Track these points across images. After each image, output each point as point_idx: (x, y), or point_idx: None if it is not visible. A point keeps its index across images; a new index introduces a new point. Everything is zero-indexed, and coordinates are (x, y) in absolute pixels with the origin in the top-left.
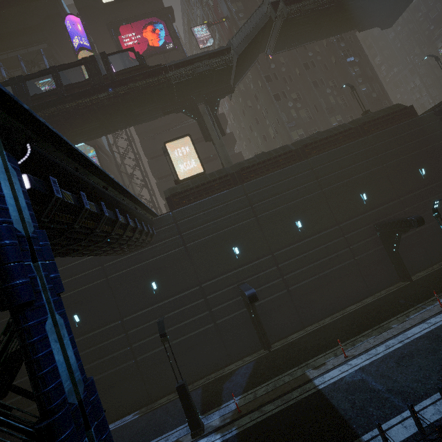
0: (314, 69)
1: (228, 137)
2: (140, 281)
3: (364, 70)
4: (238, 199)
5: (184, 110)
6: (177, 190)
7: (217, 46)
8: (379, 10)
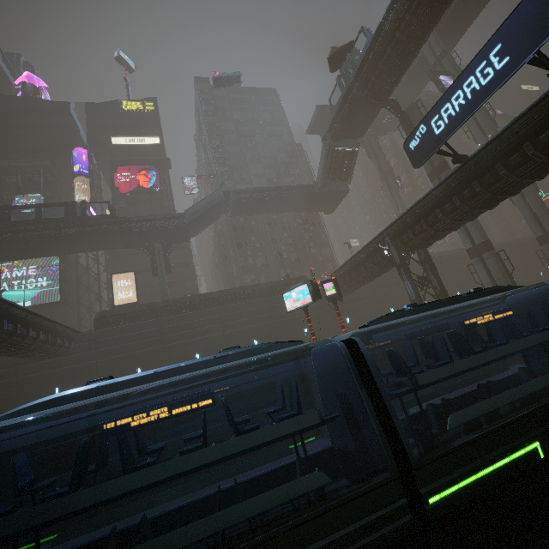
0: (276, 229)
1: (189, 269)
2: (46, 385)
3: (321, 235)
4: (153, 329)
5: (143, 248)
6: (107, 314)
7: (210, 188)
8: (317, 204)
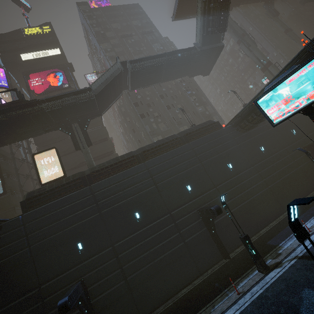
0: (167, 98)
1: (107, 143)
2: None
3: (201, 98)
4: (85, 198)
5: (61, 128)
6: (33, 194)
7: None
8: (197, 66)
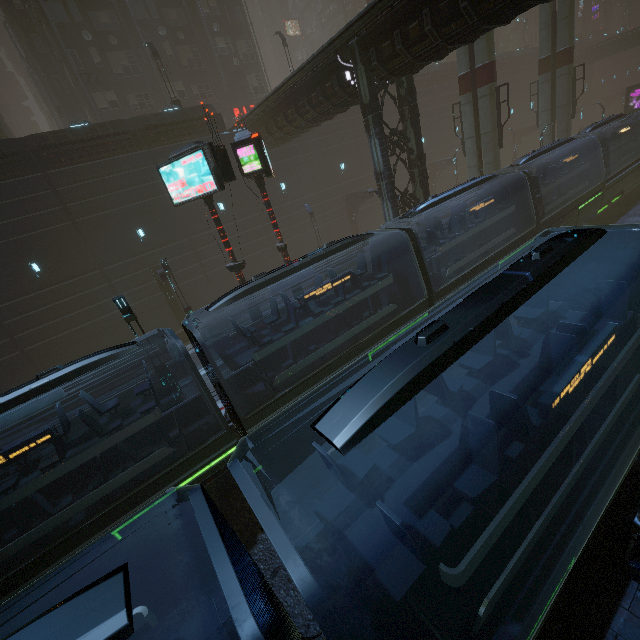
0: None
1: None
2: None
3: (233, 8)
4: None
5: None
6: None
7: None
8: None
